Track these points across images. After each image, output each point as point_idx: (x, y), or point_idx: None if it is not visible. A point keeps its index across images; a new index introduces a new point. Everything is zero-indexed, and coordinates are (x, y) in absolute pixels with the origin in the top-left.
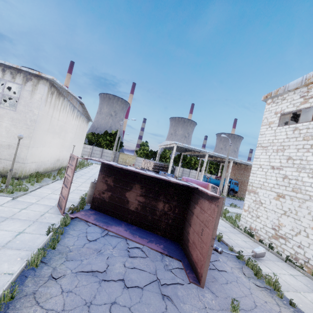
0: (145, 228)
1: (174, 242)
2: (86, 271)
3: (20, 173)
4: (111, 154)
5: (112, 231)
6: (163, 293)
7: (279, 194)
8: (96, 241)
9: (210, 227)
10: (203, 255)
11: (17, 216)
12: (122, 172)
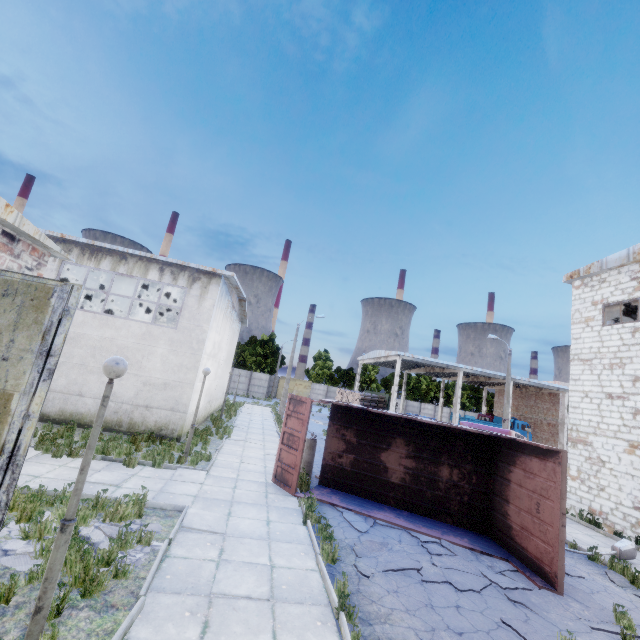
0: (423, 514)
1: (480, 534)
2: (396, 569)
3: (180, 430)
4: (267, 382)
5: (380, 518)
6: (511, 598)
7: (632, 444)
8: (369, 533)
9: (553, 497)
10: (550, 543)
11: (239, 498)
12: (369, 420)
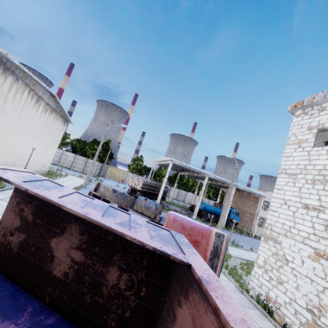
0: (75, 322)
1: None
2: None
3: None
4: (96, 166)
5: None
6: None
7: (318, 252)
8: None
9: None
10: None
11: None
12: None
